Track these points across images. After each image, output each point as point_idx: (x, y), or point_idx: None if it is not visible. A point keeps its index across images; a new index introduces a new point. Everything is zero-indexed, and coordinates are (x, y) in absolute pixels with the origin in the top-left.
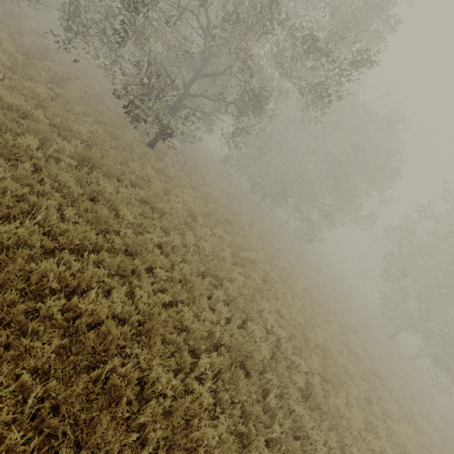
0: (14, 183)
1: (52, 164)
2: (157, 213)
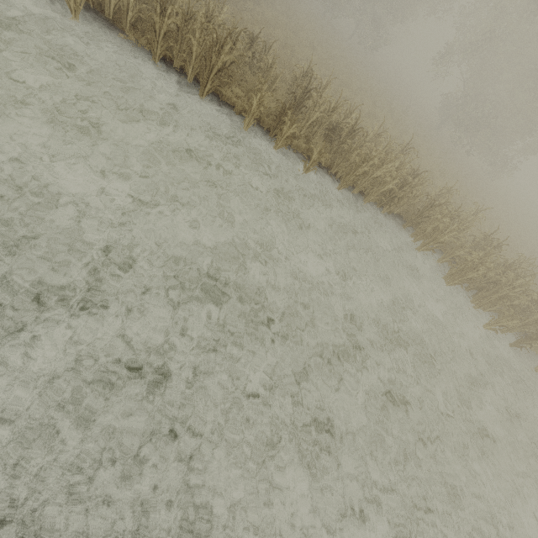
0: None
1: None
2: None
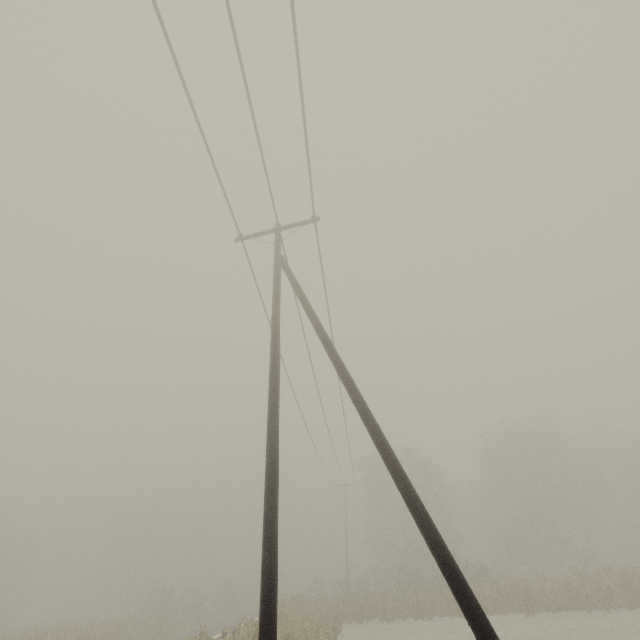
0: None
1: None
2: None
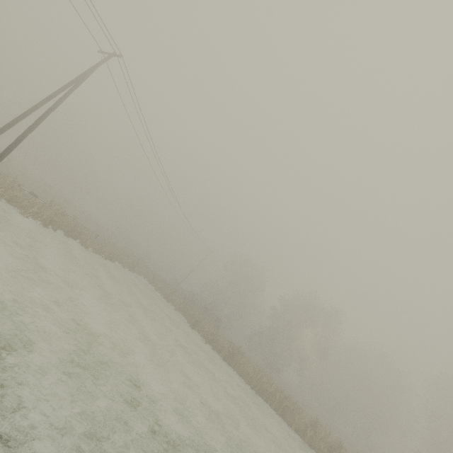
0: None
1: None
2: None
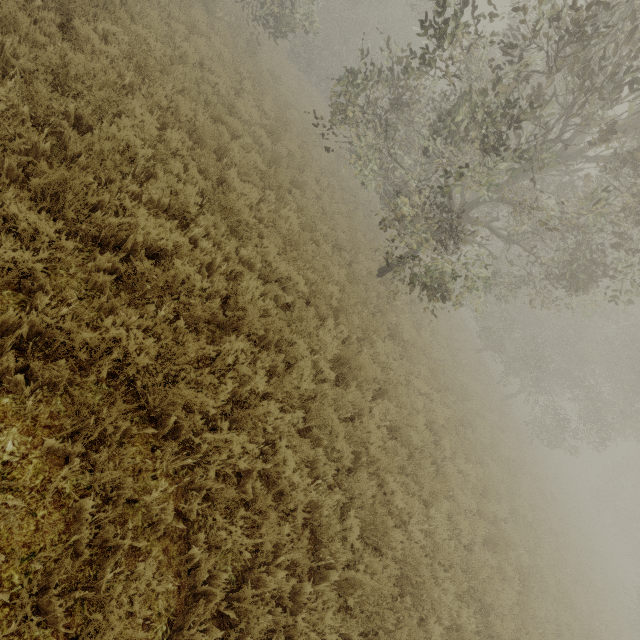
0: (304, 482)
1: (328, 411)
2: (401, 442)
